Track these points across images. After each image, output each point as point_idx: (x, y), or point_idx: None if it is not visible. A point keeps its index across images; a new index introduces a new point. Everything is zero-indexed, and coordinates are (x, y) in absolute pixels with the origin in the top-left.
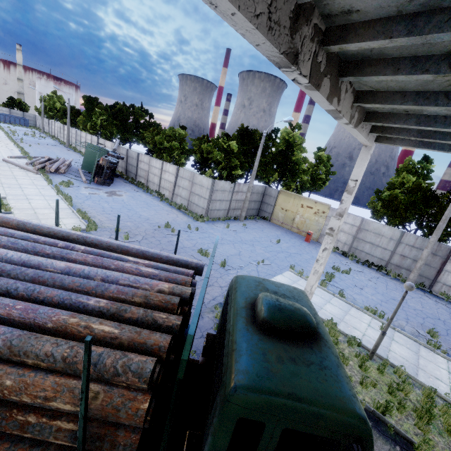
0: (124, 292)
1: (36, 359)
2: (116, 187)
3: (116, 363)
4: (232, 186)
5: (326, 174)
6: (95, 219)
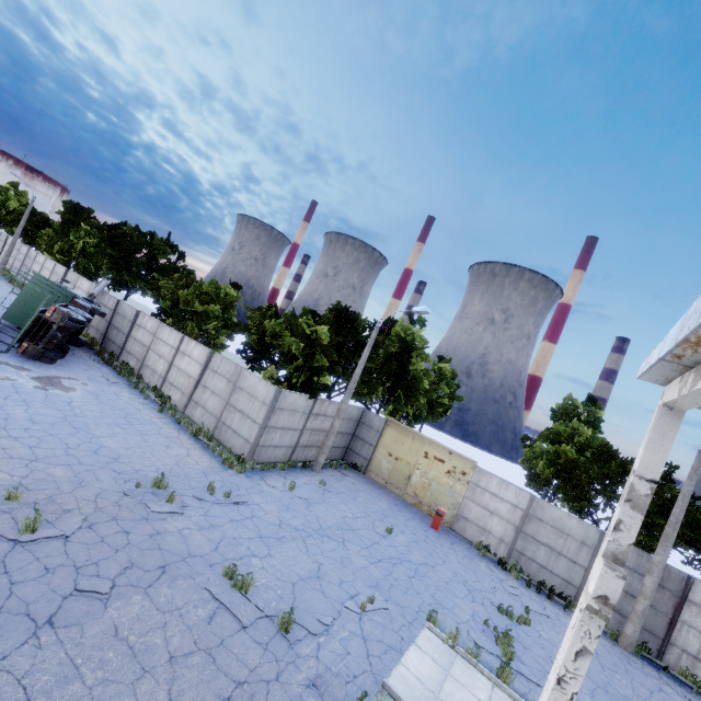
0: None
1: None
2: (68, 367)
3: None
4: (311, 403)
5: (449, 398)
6: None
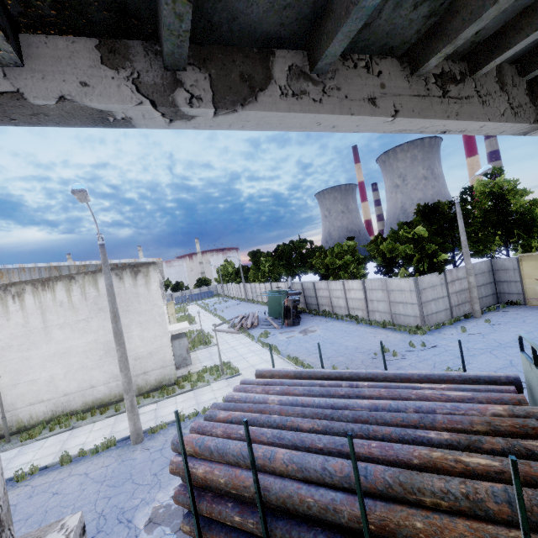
0: (456, 420)
1: (433, 497)
2: (305, 323)
3: (535, 500)
4: (442, 276)
5: None
6: (306, 362)
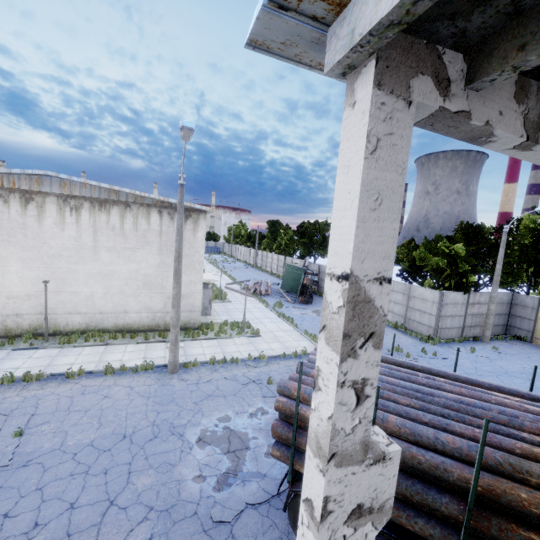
0: None
1: (539, 479)
2: (317, 305)
3: None
4: (466, 297)
5: None
6: None
